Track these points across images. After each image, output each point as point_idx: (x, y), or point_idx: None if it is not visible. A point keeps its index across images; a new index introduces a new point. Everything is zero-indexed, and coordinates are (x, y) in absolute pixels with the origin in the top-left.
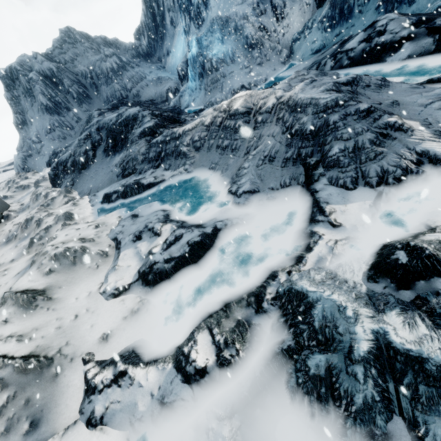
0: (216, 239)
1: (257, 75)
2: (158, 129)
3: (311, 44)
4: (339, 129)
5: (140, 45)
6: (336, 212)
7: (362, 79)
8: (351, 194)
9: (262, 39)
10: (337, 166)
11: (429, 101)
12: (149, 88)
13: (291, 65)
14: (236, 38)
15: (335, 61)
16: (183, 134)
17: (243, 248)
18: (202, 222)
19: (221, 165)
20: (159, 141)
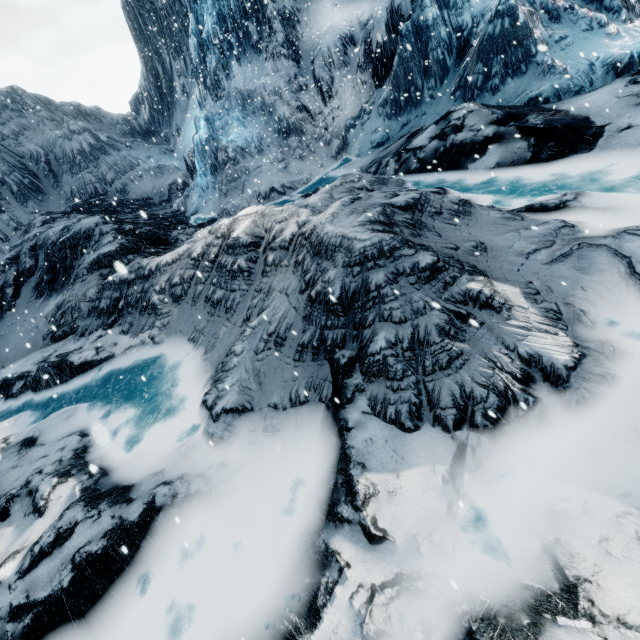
0: (145, 538)
1: (296, 173)
2: (124, 255)
3: (370, 134)
4: (386, 300)
5: (135, 119)
6: (378, 496)
7: (429, 201)
8: (409, 443)
9: (302, 123)
10: (384, 375)
11: (532, 247)
12: (143, 181)
13: (345, 161)
14: (264, 120)
15: (400, 162)
16: (157, 270)
17: (199, 564)
18: (138, 477)
19: (207, 335)
20: (117, 280)
